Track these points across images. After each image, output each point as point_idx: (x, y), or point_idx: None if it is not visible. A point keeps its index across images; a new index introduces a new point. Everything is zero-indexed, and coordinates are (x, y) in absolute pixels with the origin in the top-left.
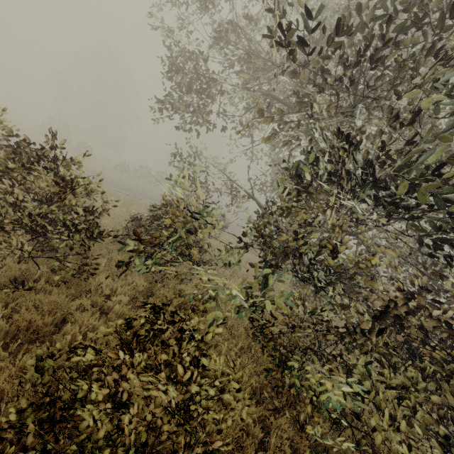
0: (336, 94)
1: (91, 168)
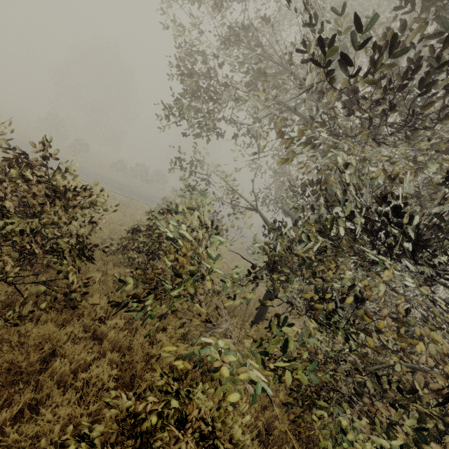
0: (370, 119)
1: (87, 166)
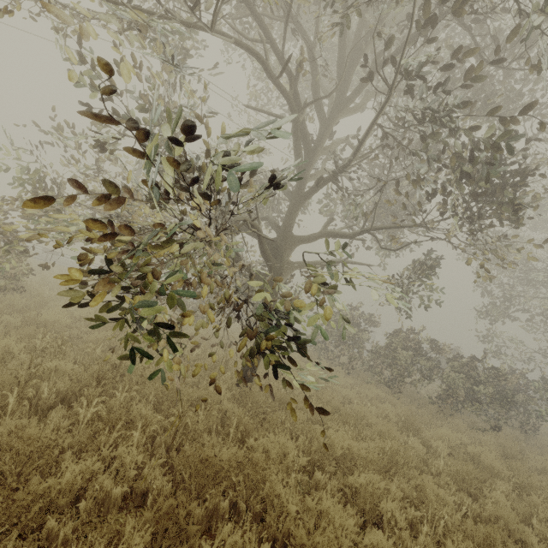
0: None
1: None
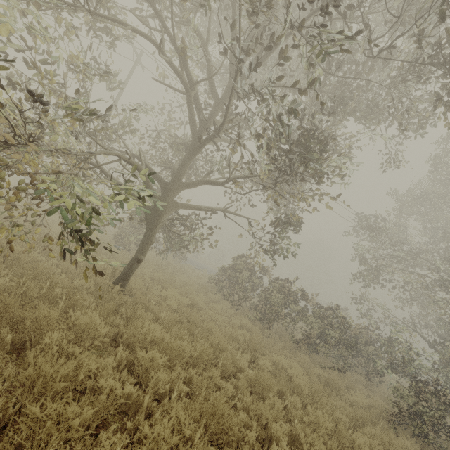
0: None
1: None
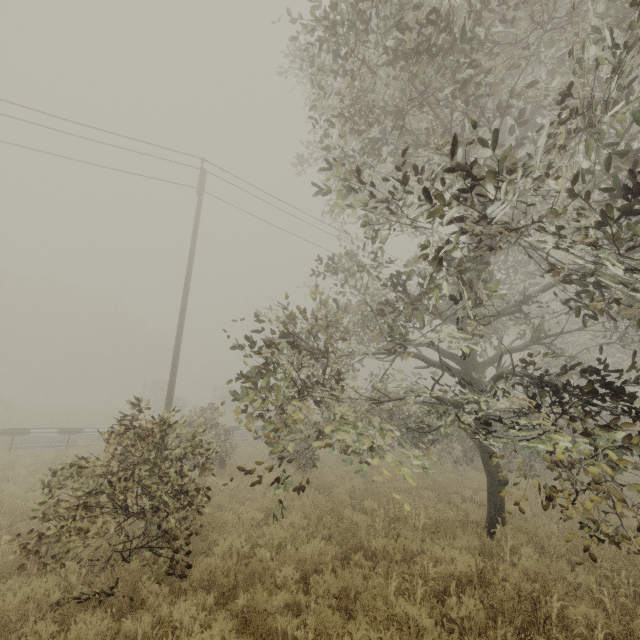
0: None
1: None
